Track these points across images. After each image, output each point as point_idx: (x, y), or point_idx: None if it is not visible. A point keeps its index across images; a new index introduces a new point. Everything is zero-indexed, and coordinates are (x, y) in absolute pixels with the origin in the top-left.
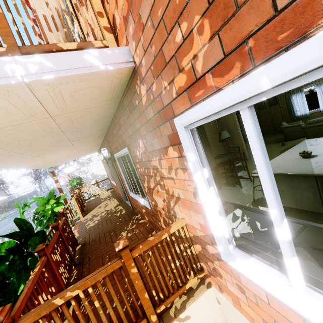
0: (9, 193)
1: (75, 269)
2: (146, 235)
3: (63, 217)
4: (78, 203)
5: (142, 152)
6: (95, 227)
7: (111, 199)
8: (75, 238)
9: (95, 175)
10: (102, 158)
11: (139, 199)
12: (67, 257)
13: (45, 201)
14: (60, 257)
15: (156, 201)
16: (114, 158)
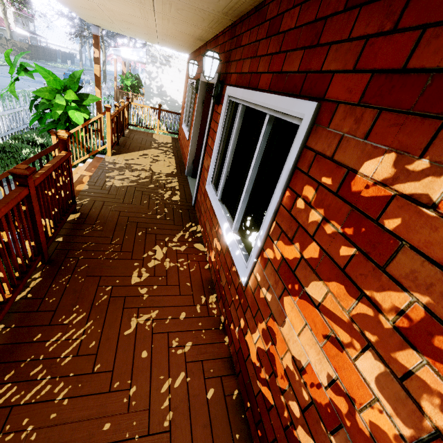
0: (34, 31)
1: (40, 271)
2: (197, 293)
3: (62, 150)
4: (114, 126)
5: (436, 197)
6: (120, 193)
7: (168, 154)
8: (73, 200)
9: (162, 92)
10: (193, 74)
11: (223, 222)
12: (28, 247)
13: (57, 85)
14: (2, 254)
15: (289, 319)
16: (221, 93)
